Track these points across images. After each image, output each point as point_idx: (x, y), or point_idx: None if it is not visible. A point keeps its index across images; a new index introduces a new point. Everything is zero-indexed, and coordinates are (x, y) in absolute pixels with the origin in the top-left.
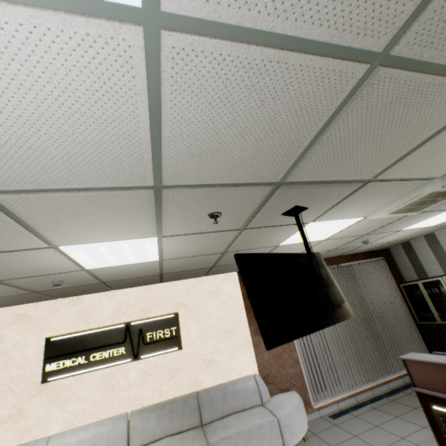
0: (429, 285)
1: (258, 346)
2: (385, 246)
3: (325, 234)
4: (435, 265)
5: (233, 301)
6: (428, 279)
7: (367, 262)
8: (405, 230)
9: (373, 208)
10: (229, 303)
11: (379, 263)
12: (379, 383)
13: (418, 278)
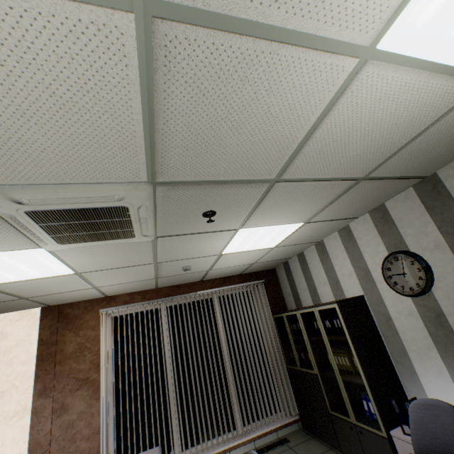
0: (296, 318)
1: (40, 413)
2: (262, 267)
3: (43, 269)
4: (307, 292)
5: (22, 349)
6: (289, 312)
7: (239, 287)
8: (233, 253)
9: (0, 237)
10: (14, 352)
11: (256, 287)
12: (218, 452)
13: (296, 307)
